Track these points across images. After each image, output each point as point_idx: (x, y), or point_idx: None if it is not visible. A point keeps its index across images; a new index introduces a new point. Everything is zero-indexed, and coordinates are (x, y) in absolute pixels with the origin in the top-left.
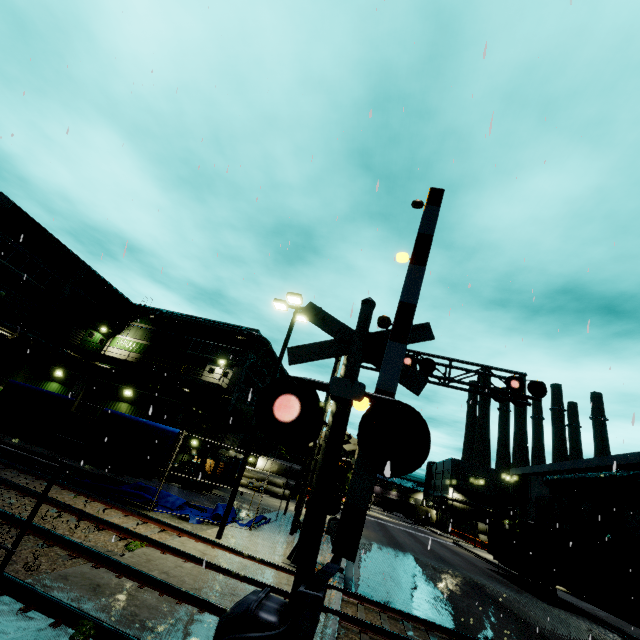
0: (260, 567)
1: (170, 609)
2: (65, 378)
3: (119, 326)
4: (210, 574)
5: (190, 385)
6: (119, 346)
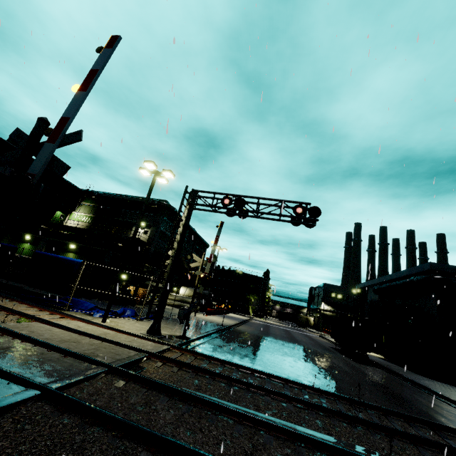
0: (118, 334)
1: (11, 344)
2: (33, 240)
3: (73, 206)
4: (70, 334)
5: (123, 241)
6: (74, 219)
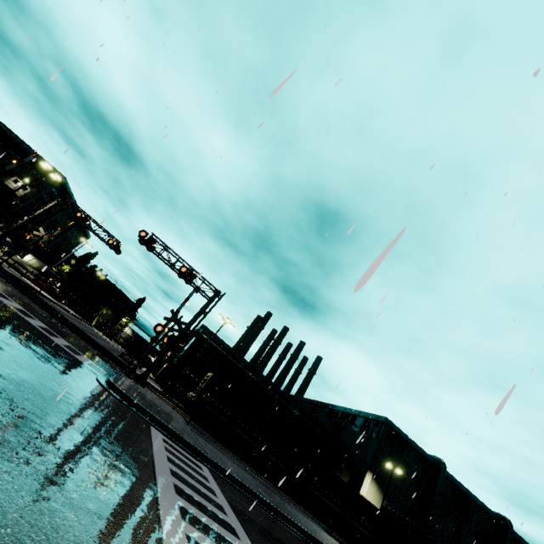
0: None
1: None
2: None
3: None
4: None
5: None
6: None
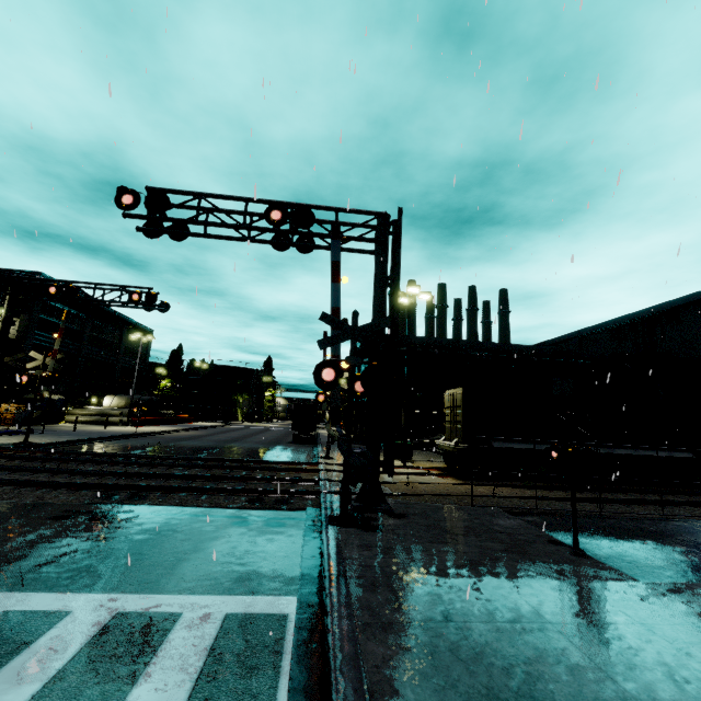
0: None
1: None
2: None
3: None
4: None
5: None
6: None
